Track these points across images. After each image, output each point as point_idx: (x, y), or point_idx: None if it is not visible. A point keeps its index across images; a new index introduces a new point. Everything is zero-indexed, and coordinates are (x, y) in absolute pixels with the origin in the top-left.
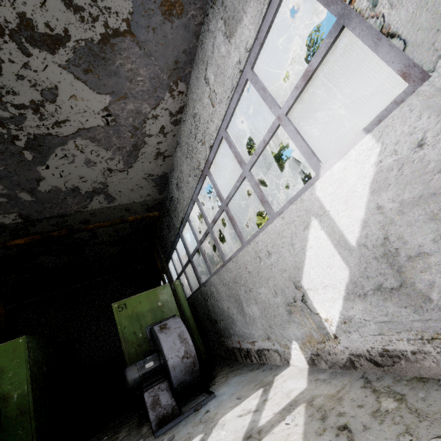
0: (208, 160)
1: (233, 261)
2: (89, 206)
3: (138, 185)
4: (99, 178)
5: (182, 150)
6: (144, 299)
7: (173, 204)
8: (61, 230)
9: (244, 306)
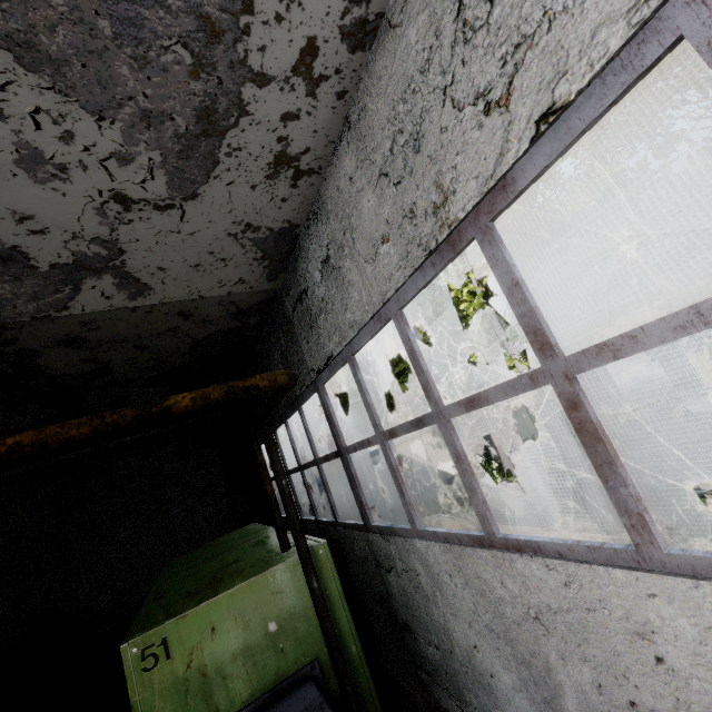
0: (502, 183)
1: (556, 569)
2: (72, 304)
3: (213, 252)
4: (89, 223)
5: (363, 150)
6: (225, 616)
7: (307, 312)
8: (5, 361)
9: (566, 708)
